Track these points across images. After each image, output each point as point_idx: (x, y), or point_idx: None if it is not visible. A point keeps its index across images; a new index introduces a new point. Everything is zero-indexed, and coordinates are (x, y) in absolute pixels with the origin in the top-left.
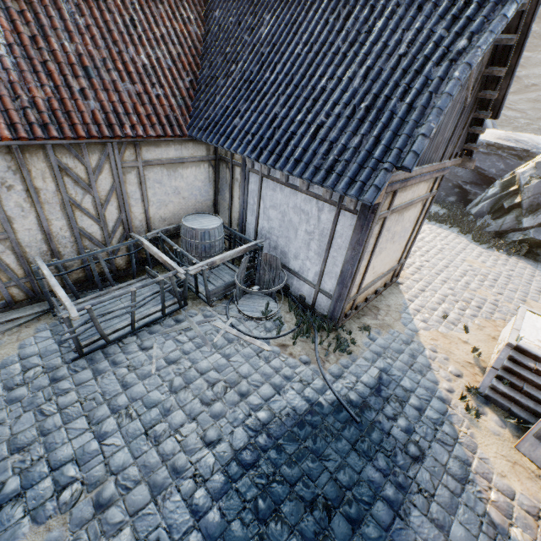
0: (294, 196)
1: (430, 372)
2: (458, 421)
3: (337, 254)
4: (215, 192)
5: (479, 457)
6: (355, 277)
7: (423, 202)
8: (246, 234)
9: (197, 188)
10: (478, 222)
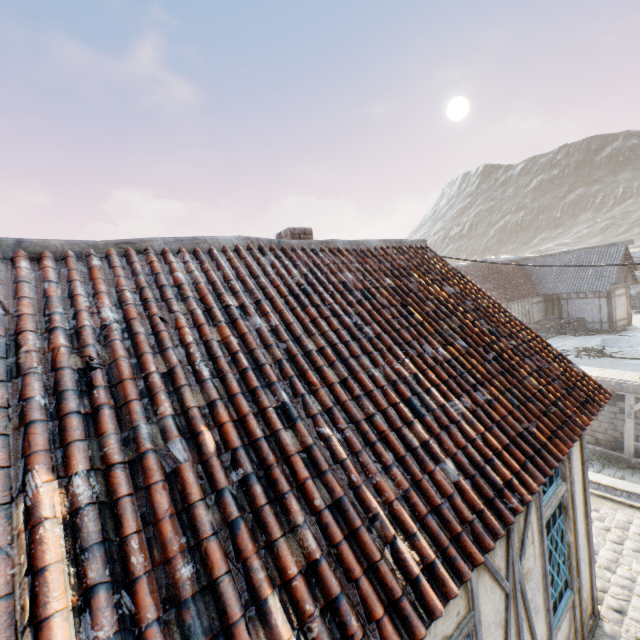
0: (582, 300)
1: None
2: None
3: (603, 310)
4: (545, 310)
5: None
6: (612, 313)
7: (625, 295)
8: (562, 319)
9: (541, 309)
10: None
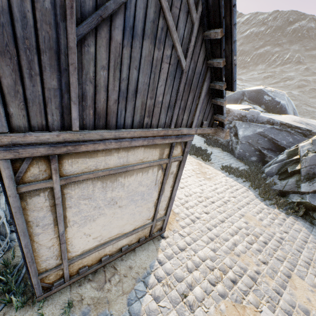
0: None
1: None
2: None
3: None
4: None
5: None
6: (26, 255)
7: (161, 167)
8: None
9: None
10: (268, 180)
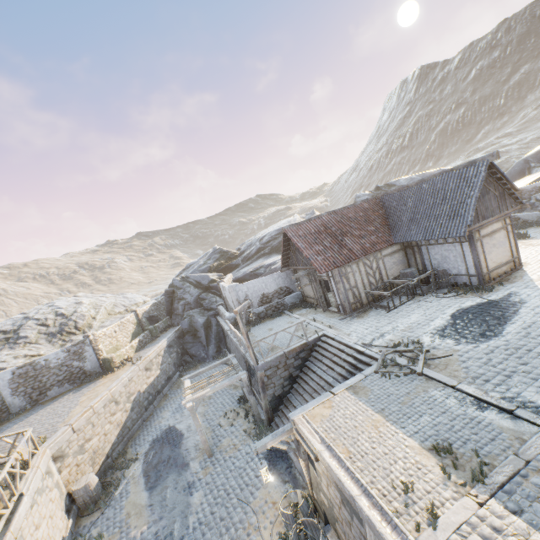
0: (442, 246)
1: (536, 287)
2: None
3: (468, 258)
4: (407, 260)
5: None
6: (479, 263)
7: (504, 229)
8: (427, 271)
9: (400, 260)
10: None
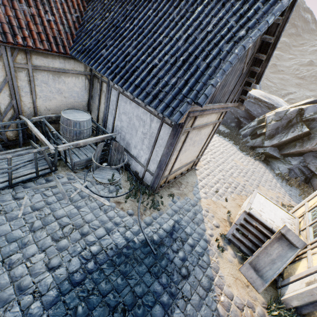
0: (137, 109)
1: (203, 224)
2: (212, 254)
3: (159, 150)
4: (89, 97)
5: (219, 275)
6: (167, 165)
7: (213, 125)
8: (107, 128)
9: (76, 92)
10: (244, 140)
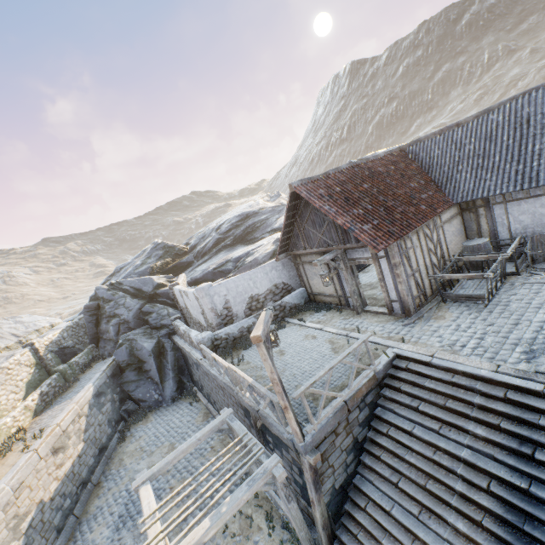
0: (538, 200)
1: None
2: None
3: None
4: (464, 229)
5: None
6: None
7: None
8: (500, 241)
9: (458, 229)
10: None
